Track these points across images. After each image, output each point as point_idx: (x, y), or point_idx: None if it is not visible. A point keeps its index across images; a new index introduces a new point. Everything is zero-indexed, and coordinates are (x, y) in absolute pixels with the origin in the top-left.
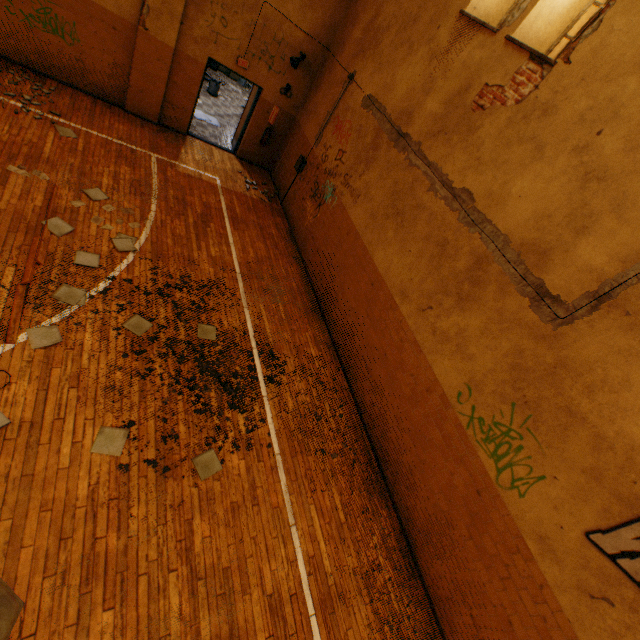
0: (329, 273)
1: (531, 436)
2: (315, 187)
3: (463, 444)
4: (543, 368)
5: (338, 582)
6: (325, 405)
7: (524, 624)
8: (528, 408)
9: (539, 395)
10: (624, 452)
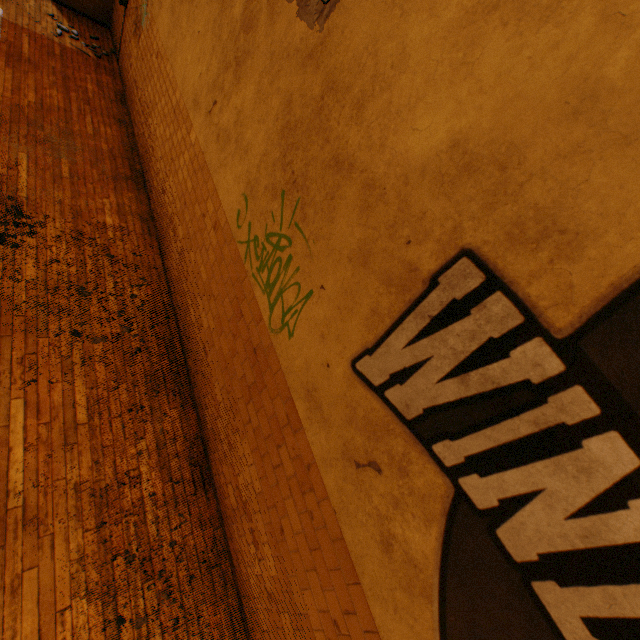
0: (148, 125)
1: (300, 234)
2: (136, 16)
3: (243, 287)
4: (311, 109)
5: (34, 504)
6: (107, 282)
7: (294, 529)
8: (297, 190)
9: (307, 159)
10: (397, 193)
